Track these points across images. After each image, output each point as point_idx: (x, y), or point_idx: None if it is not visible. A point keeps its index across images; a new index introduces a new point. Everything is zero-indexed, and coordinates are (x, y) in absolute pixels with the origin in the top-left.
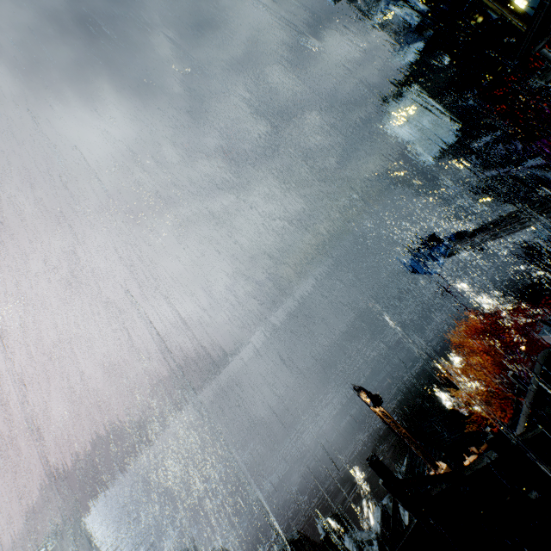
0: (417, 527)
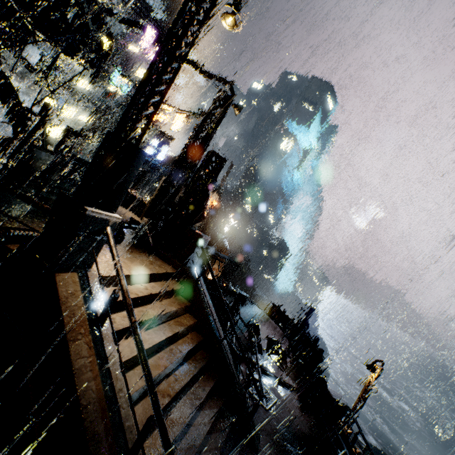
0: (297, 328)
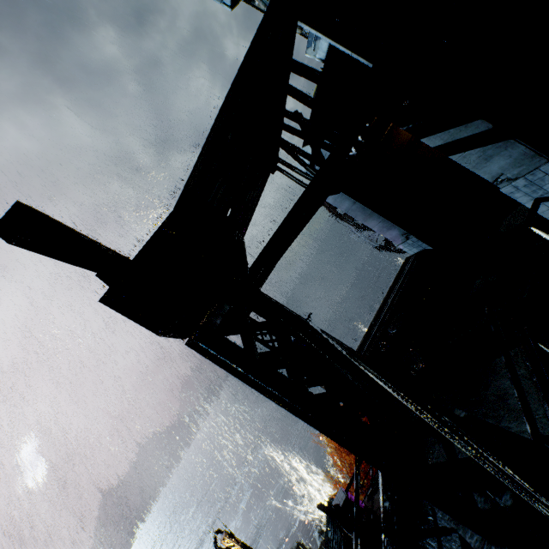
0: None
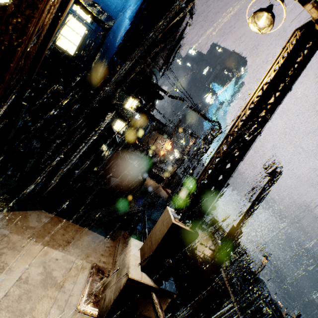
0: None
